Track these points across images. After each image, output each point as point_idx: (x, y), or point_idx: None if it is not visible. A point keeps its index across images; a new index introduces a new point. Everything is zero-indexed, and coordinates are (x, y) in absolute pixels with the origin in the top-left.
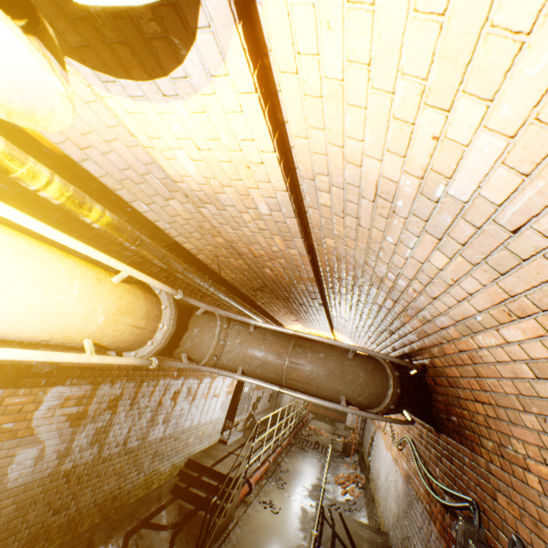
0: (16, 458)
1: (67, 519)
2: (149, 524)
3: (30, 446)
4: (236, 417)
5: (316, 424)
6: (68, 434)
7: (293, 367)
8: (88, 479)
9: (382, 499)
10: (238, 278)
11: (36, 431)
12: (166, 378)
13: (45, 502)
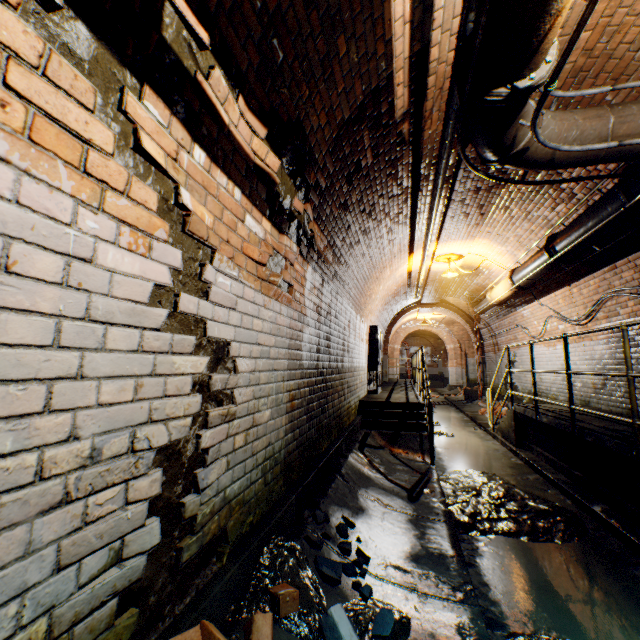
0: (303, 337)
1: (326, 423)
2: (367, 445)
3: (306, 328)
4: (378, 367)
5: None
6: (317, 329)
7: (621, 122)
8: (328, 388)
9: (559, 391)
10: (434, 135)
11: (306, 312)
12: (345, 300)
13: (317, 396)
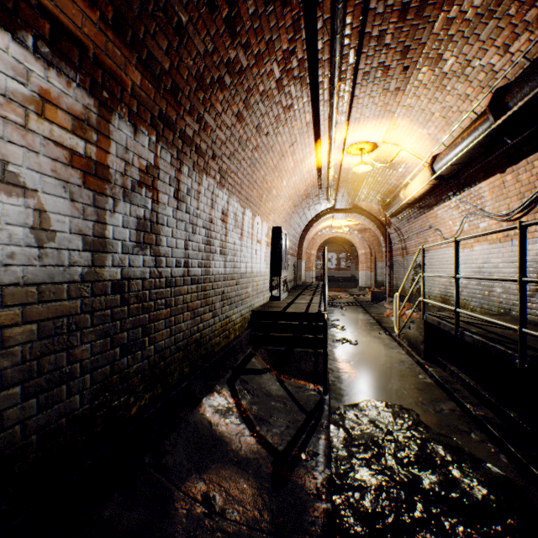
0: None
1: (146, 365)
2: (246, 371)
3: None
4: (281, 272)
5: (331, 294)
6: (85, 203)
7: None
8: (155, 309)
9: (472, 296)
10: None
11: None
12: (209, 179)
13: (99, 332)
